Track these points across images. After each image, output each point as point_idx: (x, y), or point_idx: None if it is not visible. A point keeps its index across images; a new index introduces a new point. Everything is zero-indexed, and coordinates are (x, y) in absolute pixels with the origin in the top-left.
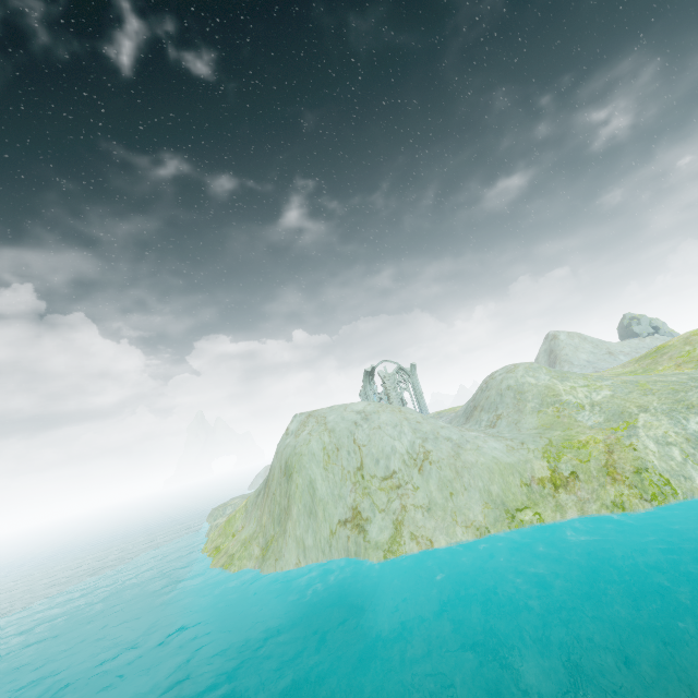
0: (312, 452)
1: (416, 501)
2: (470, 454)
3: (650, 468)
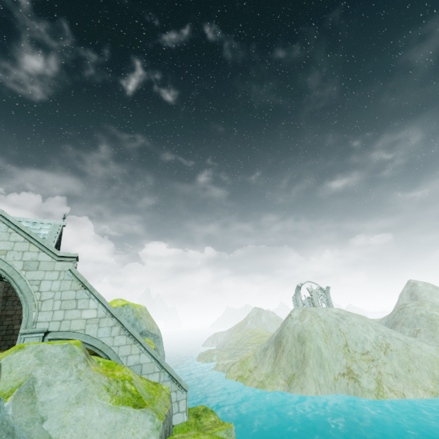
0: (316, 331)
1: (386, 370)
2: (415, 349)
3: None
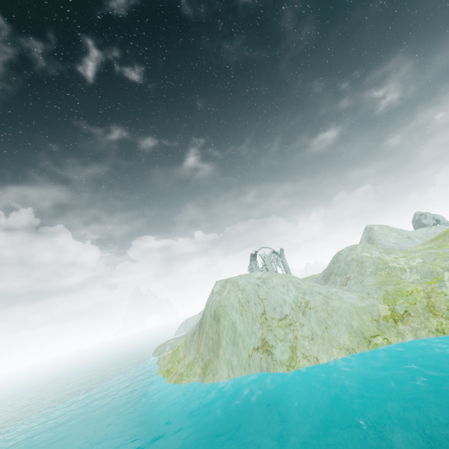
0: (232, 304)
1: (303, 333)
2: (335, 302)
3: None
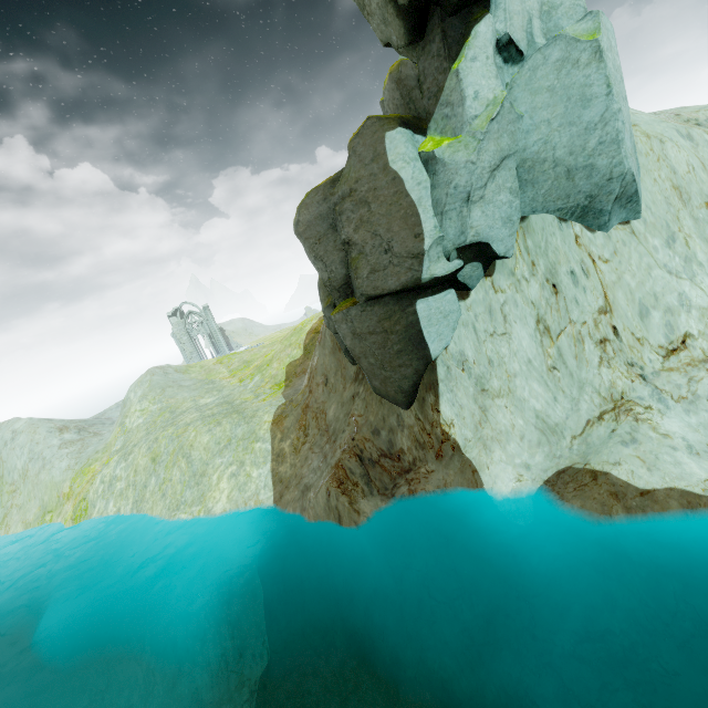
0: None
1: (18, 502)
2: (45, 473)
3: (87, 498)
